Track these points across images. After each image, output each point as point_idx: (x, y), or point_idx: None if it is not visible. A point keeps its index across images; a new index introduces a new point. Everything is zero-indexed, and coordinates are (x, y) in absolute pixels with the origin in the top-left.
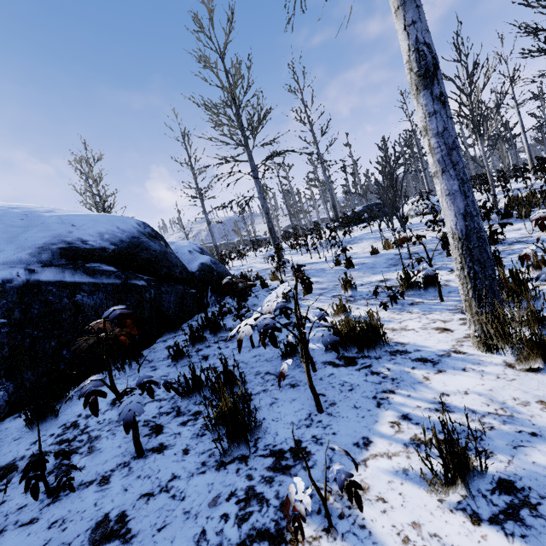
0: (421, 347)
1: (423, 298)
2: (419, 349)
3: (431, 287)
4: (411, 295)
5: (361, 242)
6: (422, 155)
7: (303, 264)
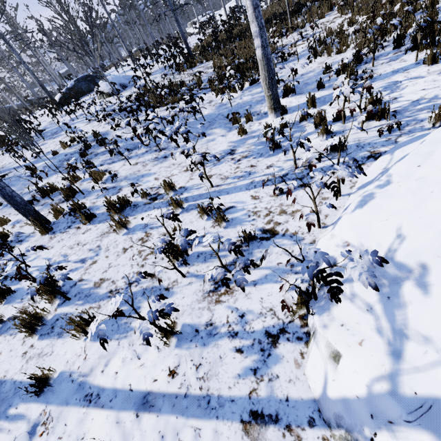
0: (24, 234)
1: (50, 199)
2: (23, 235)
3: (56, 190)
4: (46, 198)
5: (59, 136)
6: (104, 26)
7: (12, 168)
